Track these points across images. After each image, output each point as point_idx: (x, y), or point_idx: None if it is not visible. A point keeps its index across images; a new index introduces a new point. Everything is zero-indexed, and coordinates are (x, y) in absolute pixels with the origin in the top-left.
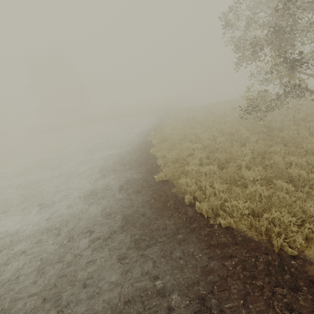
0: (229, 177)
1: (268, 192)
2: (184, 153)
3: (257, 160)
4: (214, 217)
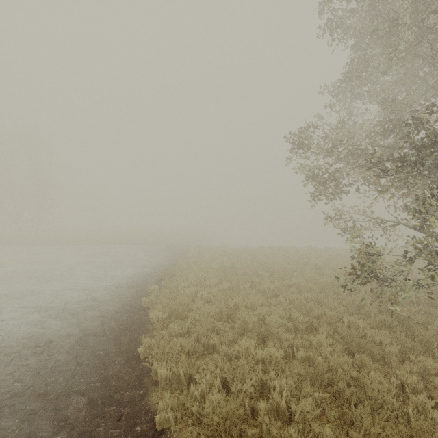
0: None
1: None
2: (245, 387)
3: None
4: None
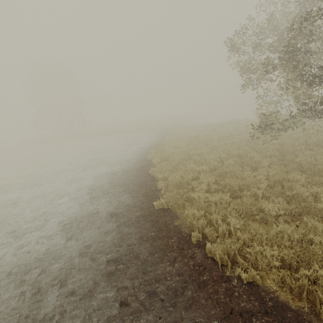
0: (244, 209)
1: (298, 233)
2: (188, 176)
3: (276, 189)
4: (230, 265)
